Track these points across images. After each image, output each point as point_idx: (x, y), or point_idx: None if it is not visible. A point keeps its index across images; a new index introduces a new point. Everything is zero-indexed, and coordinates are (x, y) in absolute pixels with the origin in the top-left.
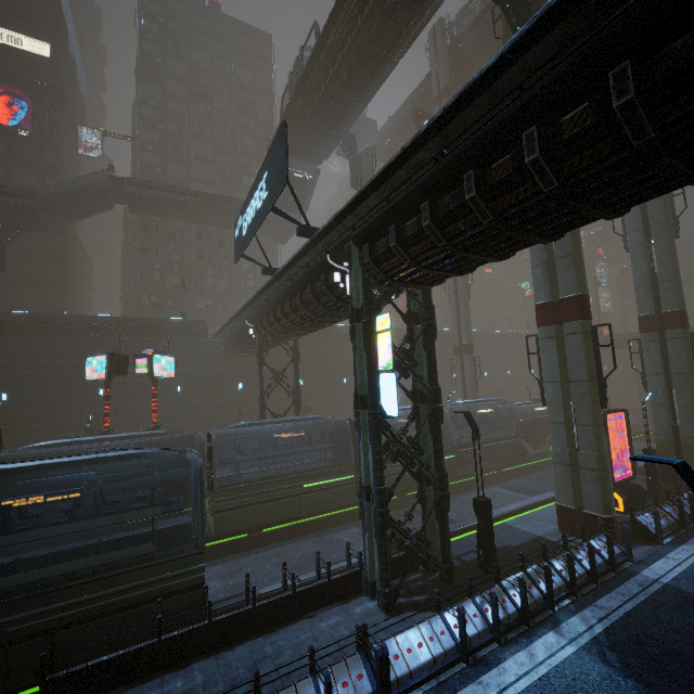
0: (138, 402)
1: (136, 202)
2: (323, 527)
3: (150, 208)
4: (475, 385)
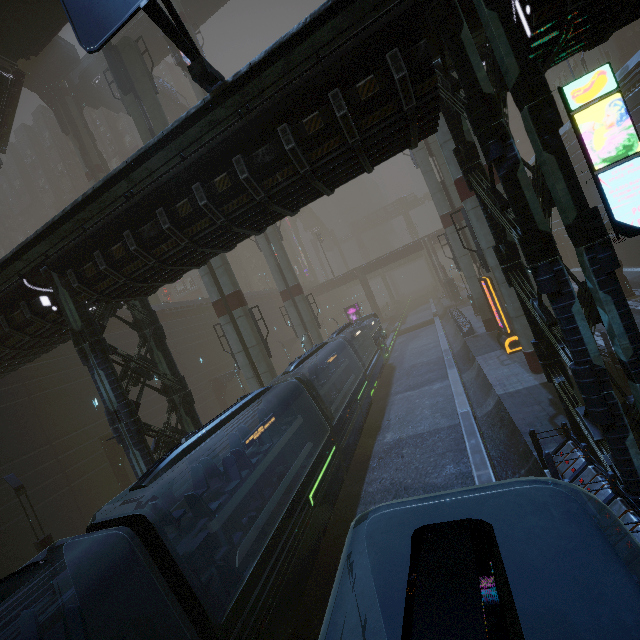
0: None
1: None
2: (341, 539)
3: None
4: (316, 322)
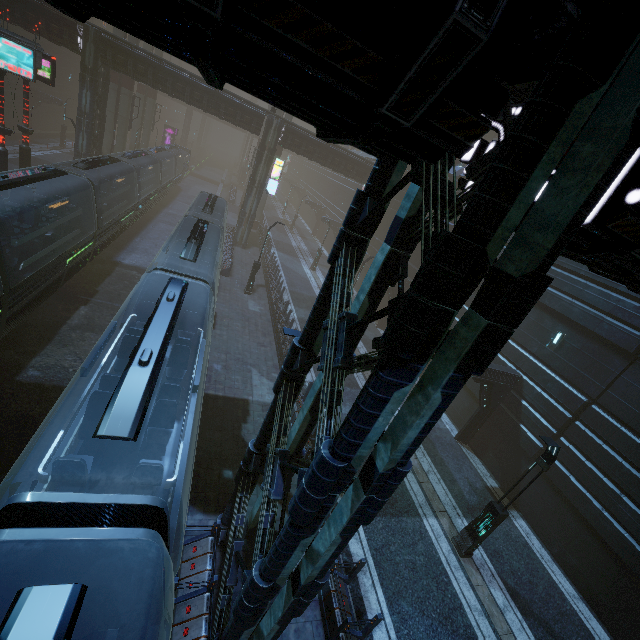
0: None
1: None
2: (145, 222)
3: None
4: (152, 126)
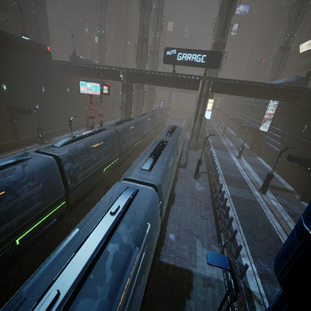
0: (26, 95)
1: None
2: (148, 144)
3: None
4: (153, 102)
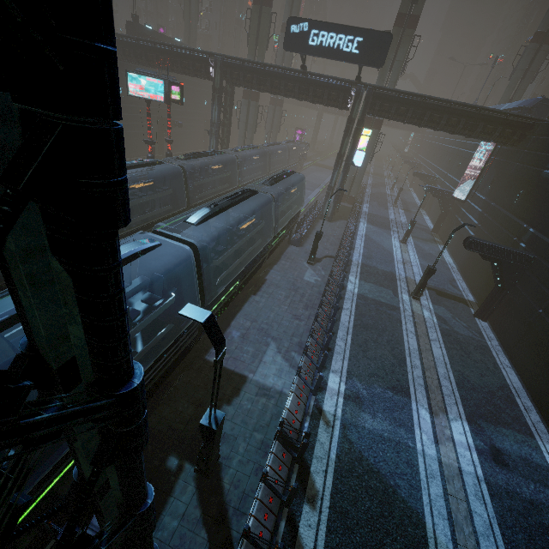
0: None
1: None
2: None
3: None
4: (279, 128)
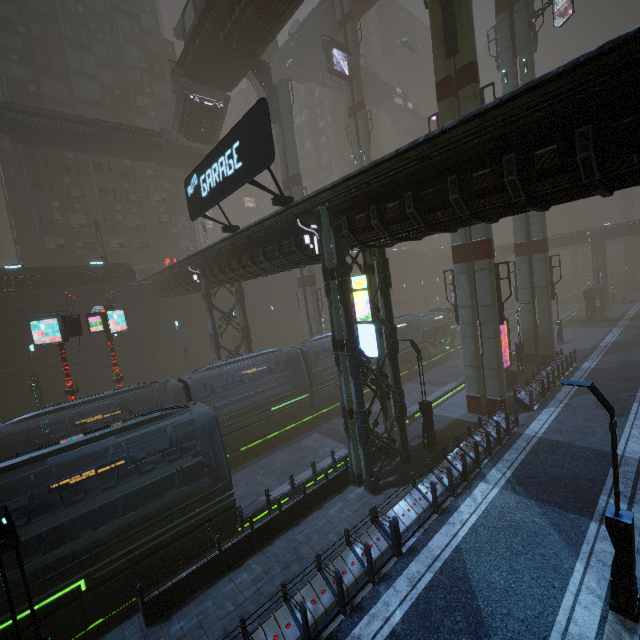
0: (75, 353)
1: (19, 131)
2: (289, 438)
3: (37, 139)
4: None
